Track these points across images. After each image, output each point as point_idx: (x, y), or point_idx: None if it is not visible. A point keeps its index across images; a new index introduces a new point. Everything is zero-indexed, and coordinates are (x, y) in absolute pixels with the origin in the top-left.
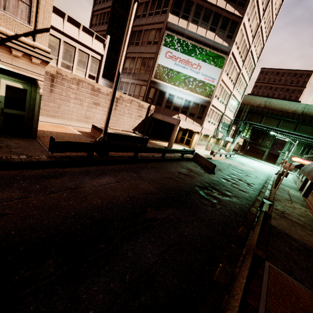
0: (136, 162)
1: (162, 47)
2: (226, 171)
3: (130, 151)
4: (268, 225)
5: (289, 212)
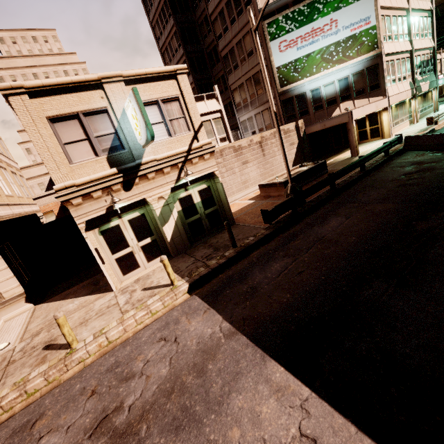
0: (338, 193)
1: (270, 45)
2: None
3: (327, 184)
4: None
5: None
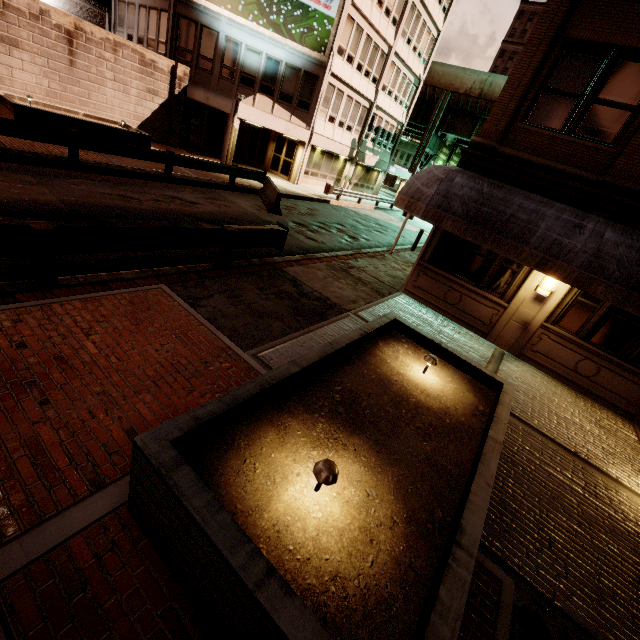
0: (78, 171)
1: None
2: (329, 218)
3: (46, 139)
4: (271, 268)
5: (370, 270)
